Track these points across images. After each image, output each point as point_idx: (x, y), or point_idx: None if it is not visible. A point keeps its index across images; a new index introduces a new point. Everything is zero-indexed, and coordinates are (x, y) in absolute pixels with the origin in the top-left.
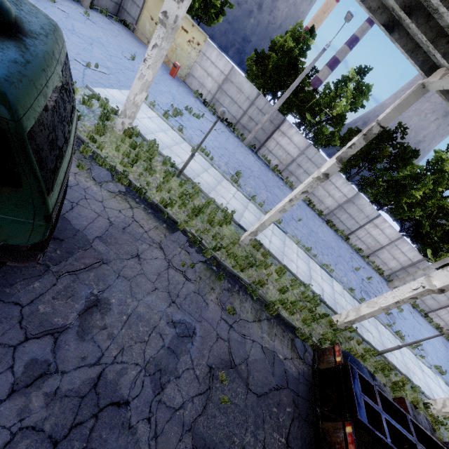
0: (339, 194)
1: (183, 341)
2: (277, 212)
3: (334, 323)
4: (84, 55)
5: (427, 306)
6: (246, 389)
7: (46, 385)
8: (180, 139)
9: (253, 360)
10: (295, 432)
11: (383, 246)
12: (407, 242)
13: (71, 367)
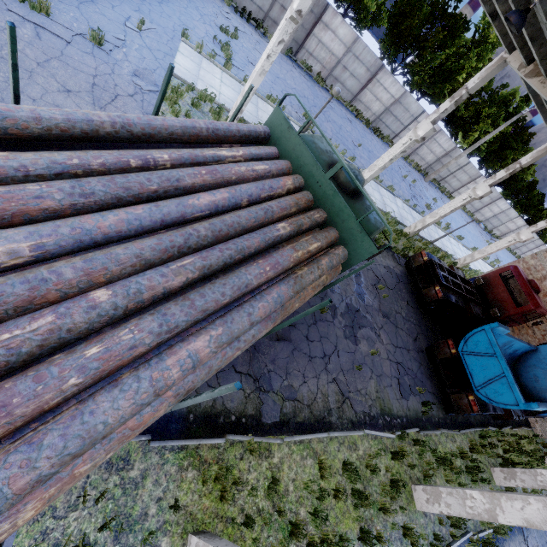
0: (387, 96)
1: (358, 278)
2: (378, 170)
3: (407, 235)
4: (114, 2)
5: (452, 188)
6: (388, 289)
7: (338, 313)
8: (254, 97)
9: (383, 275)
10: (409, 299)
11: (423, 143)
12: (445, 134)
13: (338, 304)
